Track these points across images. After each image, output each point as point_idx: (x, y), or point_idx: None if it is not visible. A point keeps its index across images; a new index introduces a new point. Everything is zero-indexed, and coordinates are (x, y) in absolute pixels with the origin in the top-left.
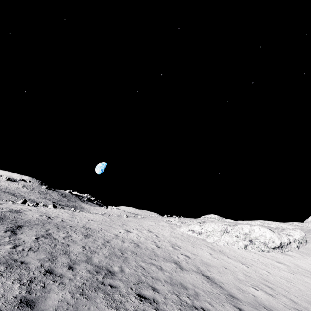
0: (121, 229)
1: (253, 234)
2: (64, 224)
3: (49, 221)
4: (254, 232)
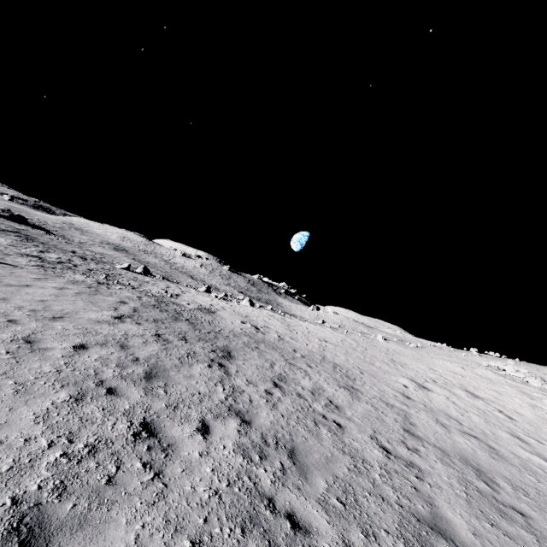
0: (399, 375)
1: None
2: (288, 349)
3: (262, 337)
4: None
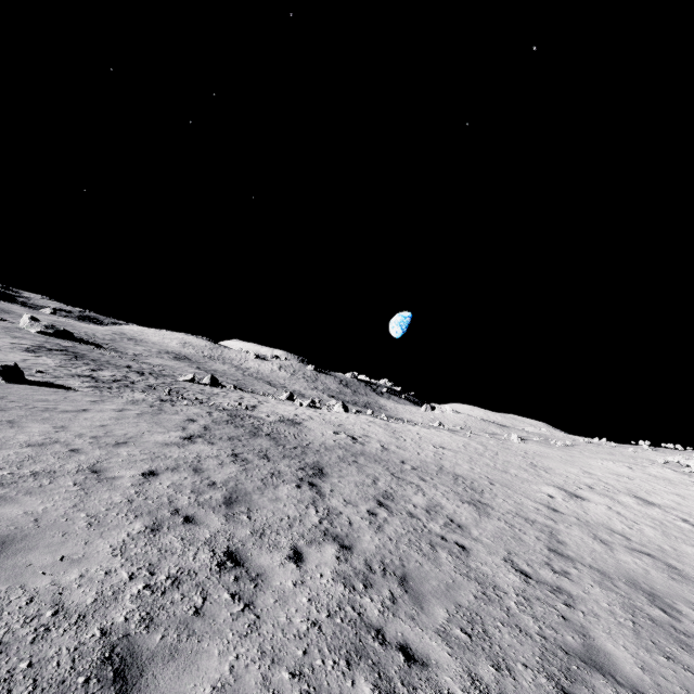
0: (542, 483)
1: None
2: (395, 460)
3: (360, 449)
4: None
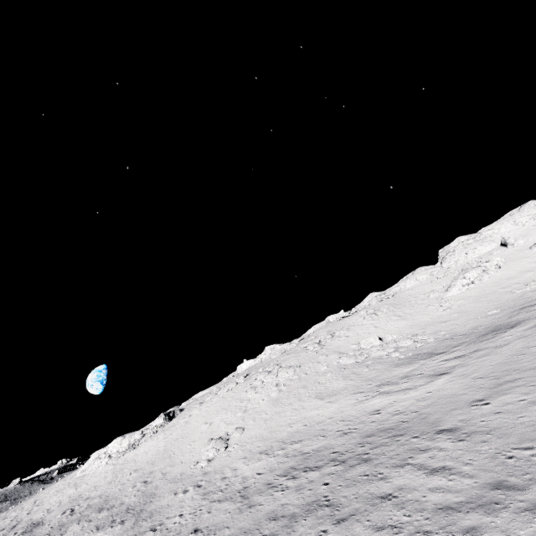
0: (0, 520)
1: (109, 449)
2: None
3: None
4: (109, 447)
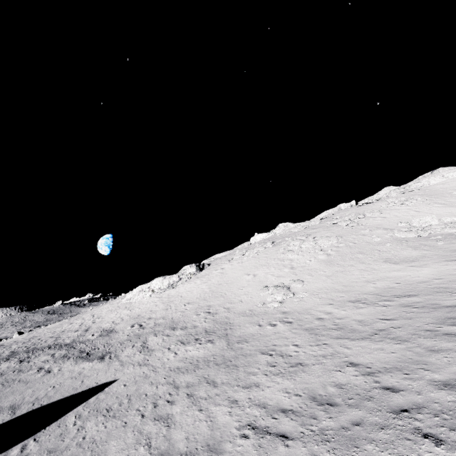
0: (68, 324)
1: (152, 285)
2: (13, 344)
3: (1, 347)
4: (152, 284)
